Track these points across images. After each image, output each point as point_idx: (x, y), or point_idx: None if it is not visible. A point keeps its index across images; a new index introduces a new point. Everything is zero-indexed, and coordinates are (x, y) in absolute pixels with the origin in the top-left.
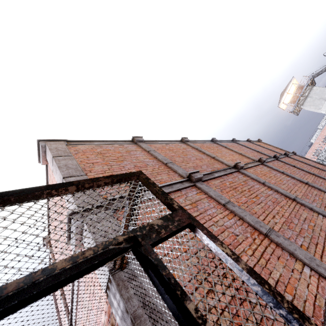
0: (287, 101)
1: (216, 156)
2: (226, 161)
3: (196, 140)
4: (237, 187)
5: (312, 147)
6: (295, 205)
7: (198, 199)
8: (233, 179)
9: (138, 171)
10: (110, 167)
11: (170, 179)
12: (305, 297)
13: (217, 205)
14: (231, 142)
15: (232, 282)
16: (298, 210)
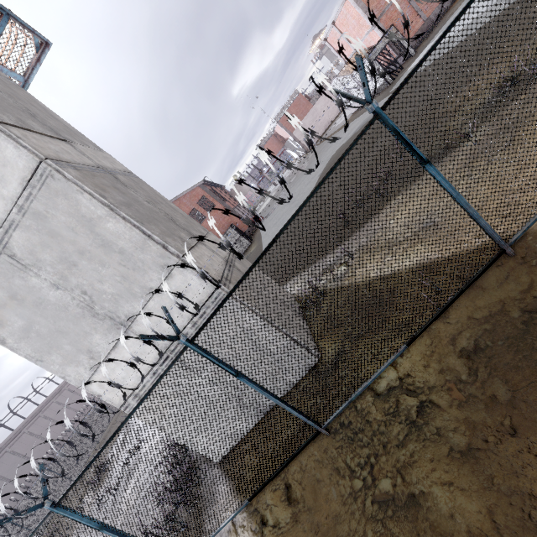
0: None
1: None
2: None
3: None
4: None
5: None
6: None
7: (401, 2)
8: None
9: (392, 25)
10: None
11: None
12: (416, 28)
13: (406, 3)
14: None
15: (400, 36)
16: None
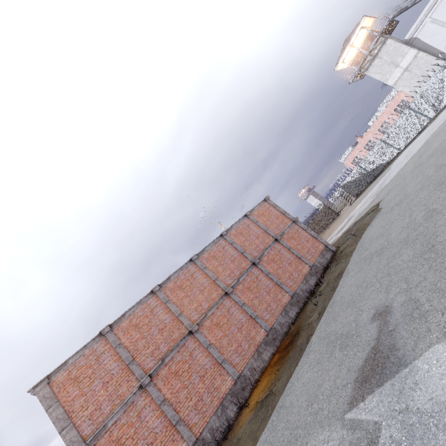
0: (351, 54)
1: (180, 312)
2: (187, 320)
3: (170, 276)
4: (179, 369)
5: (365, 137)
6: (218, 371)
7: (144, 405)
8: (182, 354)
9: None
10: (85, 398)
11: (129, 387)
12: None
13: (155, 405)
14: (218, 240)
15: None
16: (216, 379)
